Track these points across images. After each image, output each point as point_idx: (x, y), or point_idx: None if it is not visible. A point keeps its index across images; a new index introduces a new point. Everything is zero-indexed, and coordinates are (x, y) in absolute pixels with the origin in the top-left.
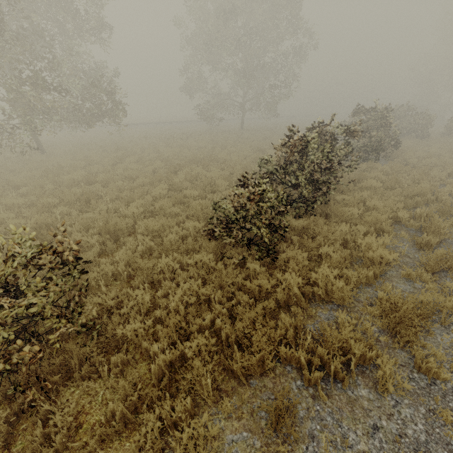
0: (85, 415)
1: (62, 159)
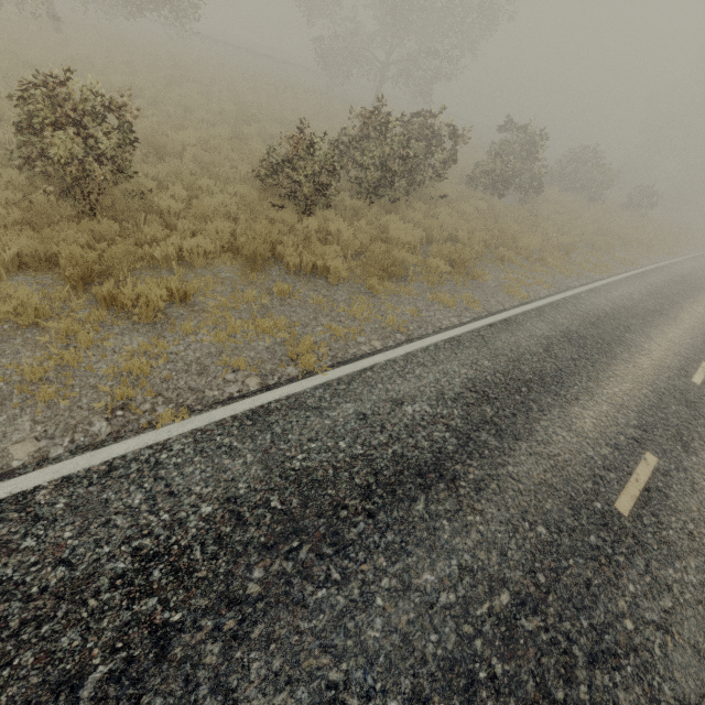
0: (125, 239)
1: (90, 52)
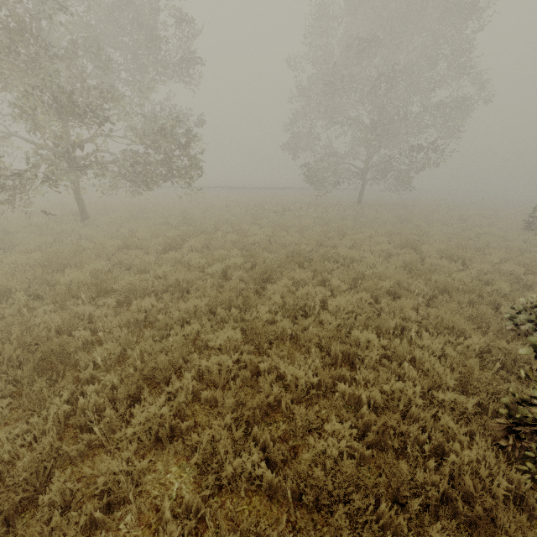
0: None
1: (98, 232)
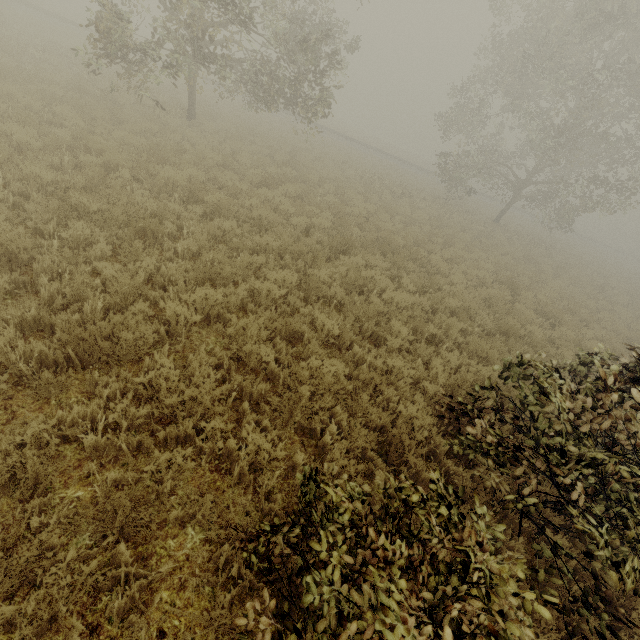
0: None
1: (201, 139)
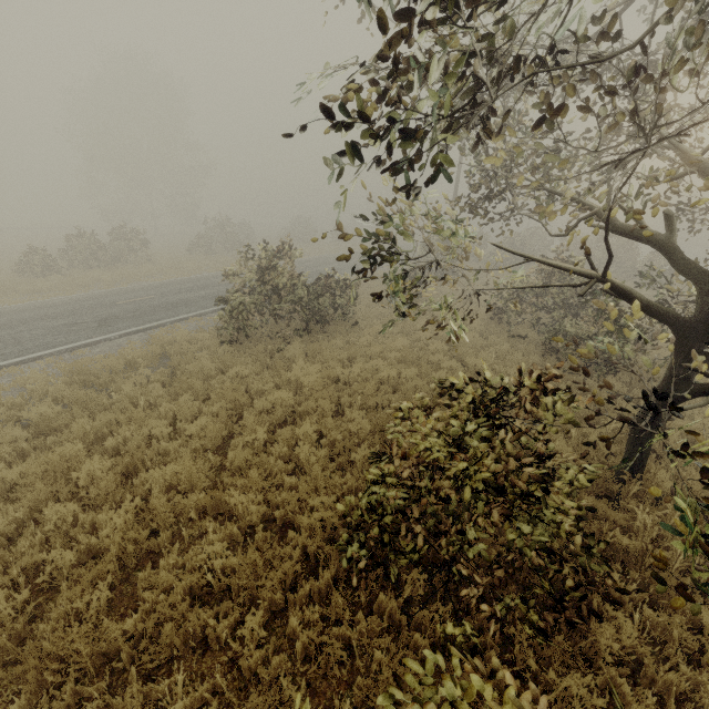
0: None
1: None
